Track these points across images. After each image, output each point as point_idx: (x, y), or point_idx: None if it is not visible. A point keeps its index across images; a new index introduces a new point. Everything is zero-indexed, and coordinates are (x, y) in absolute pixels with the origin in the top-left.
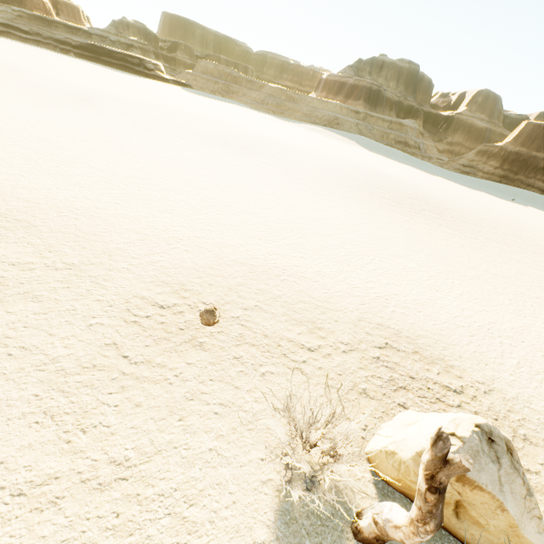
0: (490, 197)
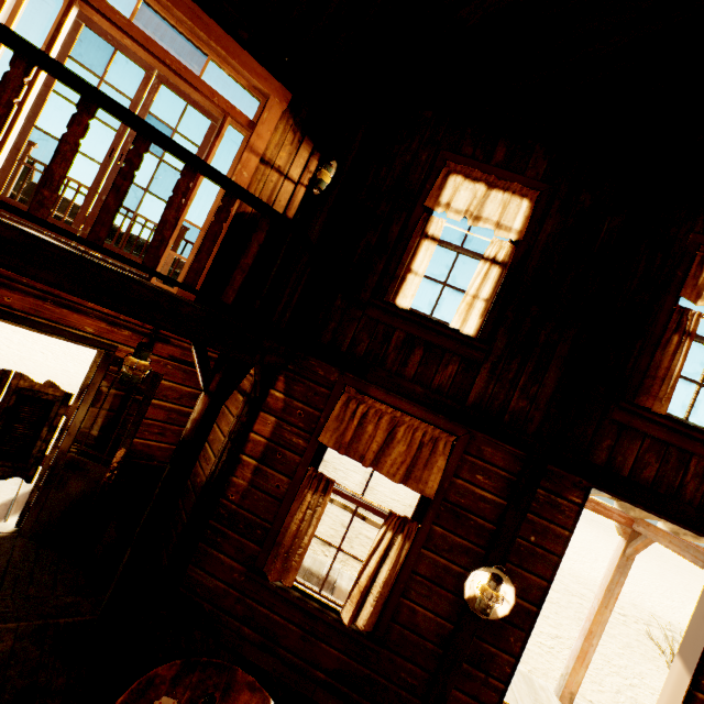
0: None
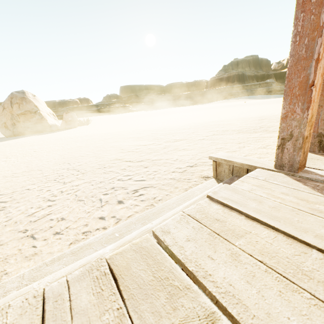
0: None
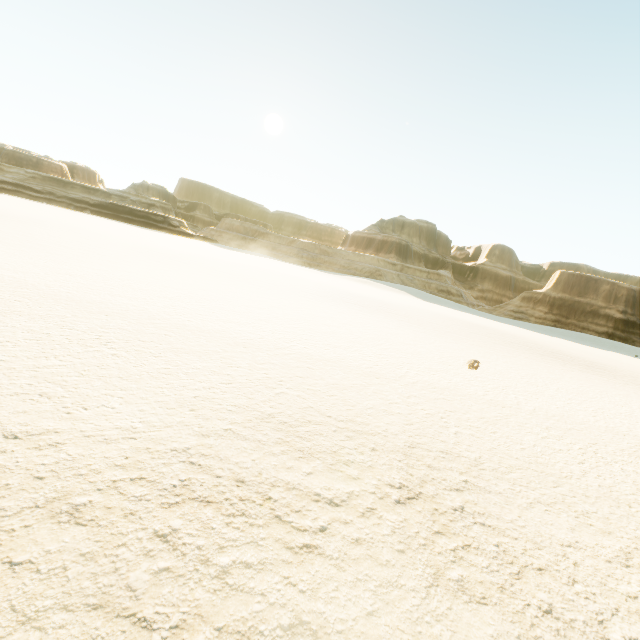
0: (574, 343)
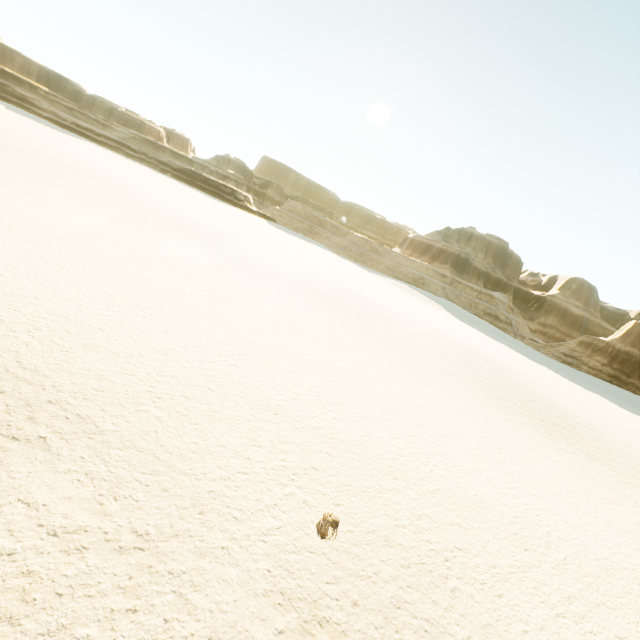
0: (610, 404)
